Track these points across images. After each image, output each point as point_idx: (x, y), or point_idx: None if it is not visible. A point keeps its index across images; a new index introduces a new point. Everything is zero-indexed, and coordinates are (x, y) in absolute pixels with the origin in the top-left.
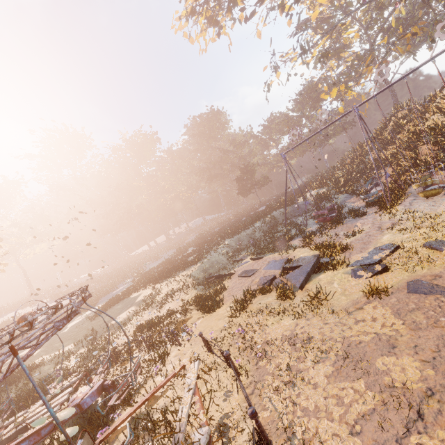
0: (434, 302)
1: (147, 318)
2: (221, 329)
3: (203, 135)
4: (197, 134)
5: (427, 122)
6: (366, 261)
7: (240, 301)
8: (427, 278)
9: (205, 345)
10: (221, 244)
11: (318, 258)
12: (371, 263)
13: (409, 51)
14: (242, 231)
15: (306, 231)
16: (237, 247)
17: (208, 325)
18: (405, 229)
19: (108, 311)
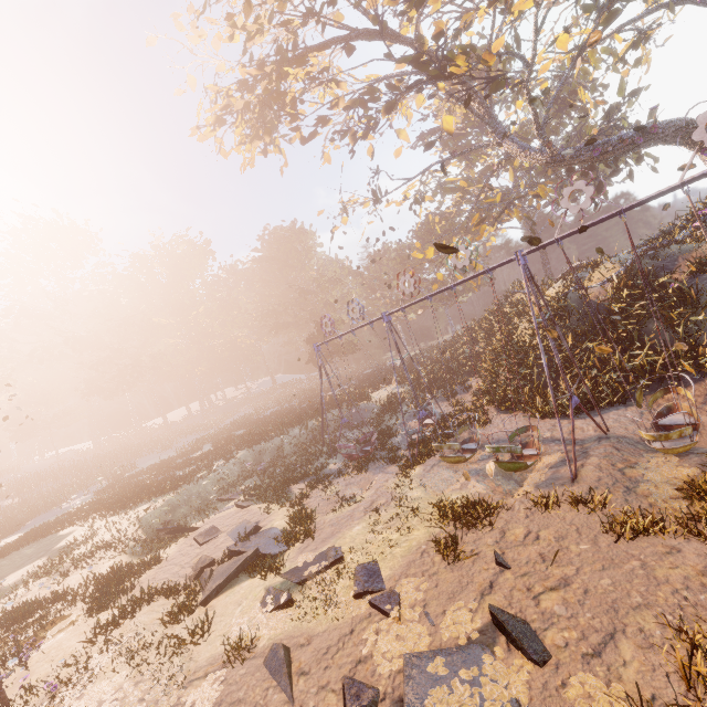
0: (260, 696)
1: (36, 594)
2: (56, 666)
3: (275, 260)
4: (266, 258)
5: (516, 331)
6: (296, 575)
7: (125, 609)
8: (300, 640)
9: (2, 701)
10: (227, 459)
11: (258, 550)
12: (295, 582)
13: (528, 216)
14: (269, 438)
15: (327, 468)
16: (250, 467)
17: (63, 645)
18: (378, 522)
19: (8, 558)
